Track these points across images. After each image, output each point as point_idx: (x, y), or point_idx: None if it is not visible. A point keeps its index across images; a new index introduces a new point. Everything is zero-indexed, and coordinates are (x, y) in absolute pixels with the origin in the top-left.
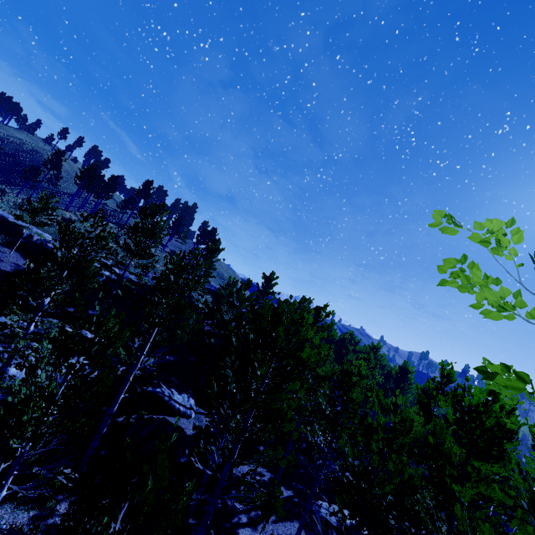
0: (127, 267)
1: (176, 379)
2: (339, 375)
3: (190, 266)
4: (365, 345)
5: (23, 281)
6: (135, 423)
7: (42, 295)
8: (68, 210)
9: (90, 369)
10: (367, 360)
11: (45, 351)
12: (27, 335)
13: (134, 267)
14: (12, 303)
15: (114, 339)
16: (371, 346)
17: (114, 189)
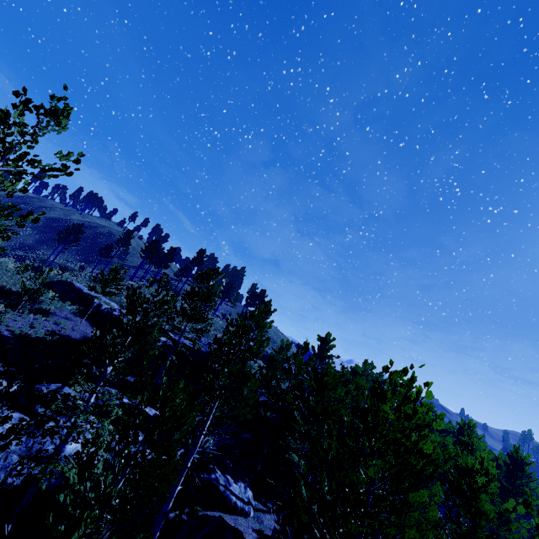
0: (183, 331)
1: (231, 462)
2: (454, 473)
3: None
4: (450, 422)
5: (90, 348)
6: (187, 522)
7: (105, 363)
8: (132, 280)
9: (143, 447)
10: (469, 446)
11: (105, 433)
12: (87, 408)
13: (189, 331)
14: (77, 373)
15: (182, 421)
16: (461, 424)
17: (172, 259)
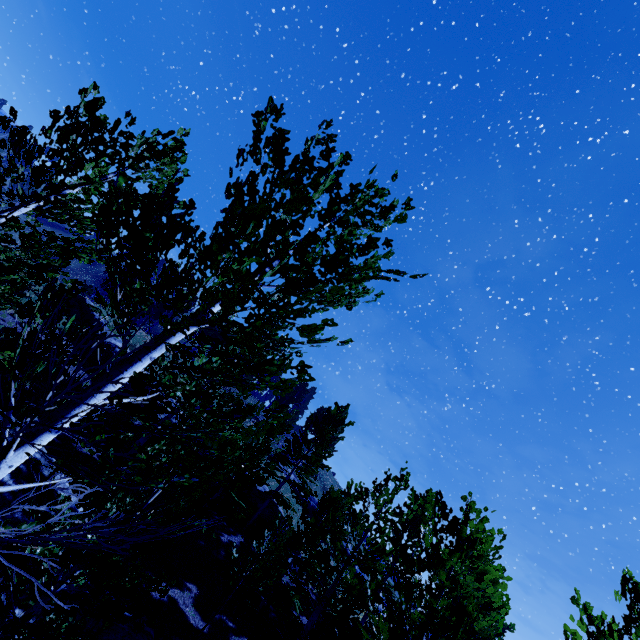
0: None
1: None
2: None
3: (293, 436)
4: None
5: None
6: None
7: None
8: None
9: None
10: None
11: None
12: None
13: None
14: None
15: None
16: None
17: None
